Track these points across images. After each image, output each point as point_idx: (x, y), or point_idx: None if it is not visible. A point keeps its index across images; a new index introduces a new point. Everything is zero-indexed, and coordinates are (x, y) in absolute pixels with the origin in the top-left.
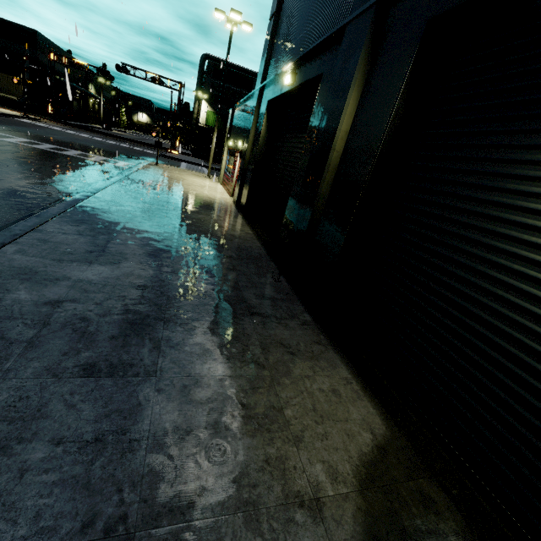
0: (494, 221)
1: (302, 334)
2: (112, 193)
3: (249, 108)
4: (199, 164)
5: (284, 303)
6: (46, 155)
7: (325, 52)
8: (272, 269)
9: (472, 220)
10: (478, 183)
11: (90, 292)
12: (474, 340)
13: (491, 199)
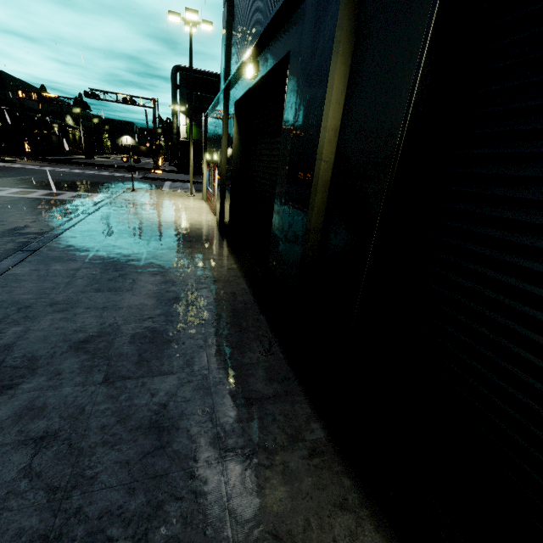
0: None
1: (312, 487)
2: (62, 245)
3: (219, 115)
4: (184, 180)
5: (279, 404)
6: (2, 204)
7: (288, 23)
8: (261, 329)
9: None
10: None
11: None
12: None
13: None
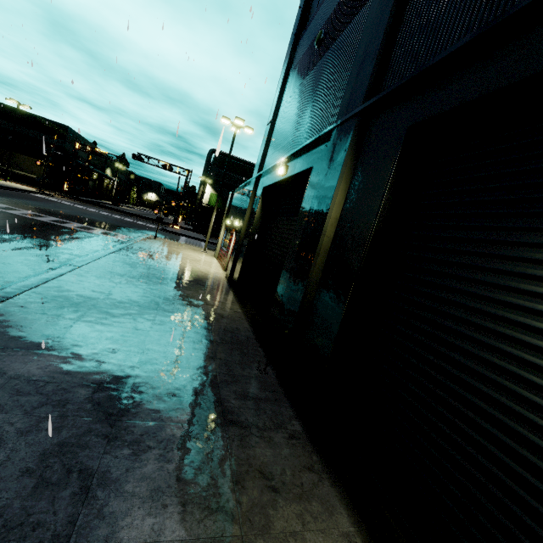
0: (513, 325)
1: (289, 454)
2: (99, 267)
3: (247, 193)
4: (198, 238)
5: (269, 404)
6: (45, 227)
7: (314, 150)
8: (259, 356)
9: (486, 321)
10: (485, 280)
11: (24, 394)
12: (519, 490)
13: (504, 299)
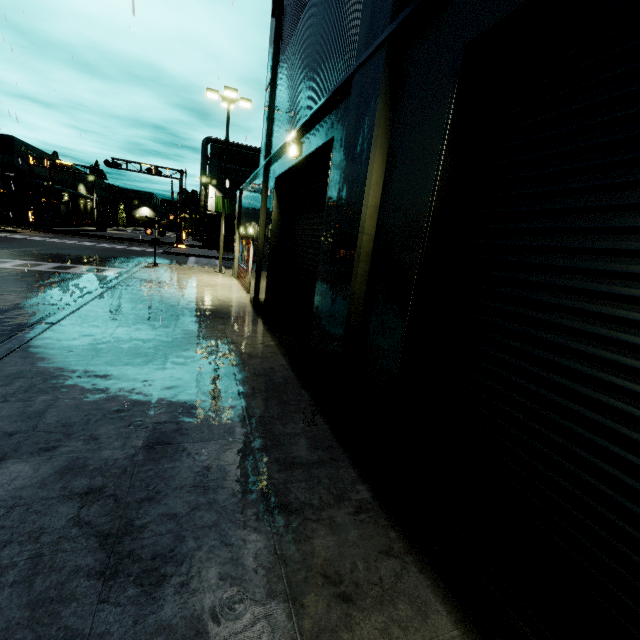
0: None
1: (358, 537)
2: (82, 318)
3: (257, 189)
4: (211, 256)
5: (324, 468)
6: (7, 276)
7: (332, 113)
8: (303, 402)
9: (619, 332)
10: (613, 270)
11: None
12: None
13: None
